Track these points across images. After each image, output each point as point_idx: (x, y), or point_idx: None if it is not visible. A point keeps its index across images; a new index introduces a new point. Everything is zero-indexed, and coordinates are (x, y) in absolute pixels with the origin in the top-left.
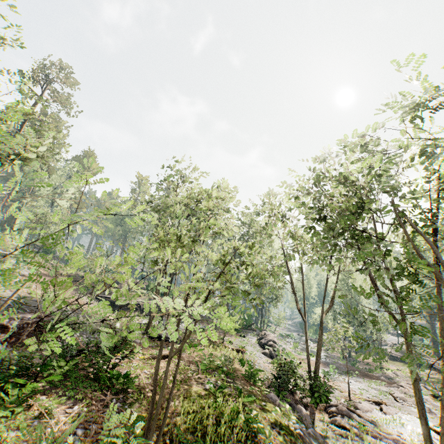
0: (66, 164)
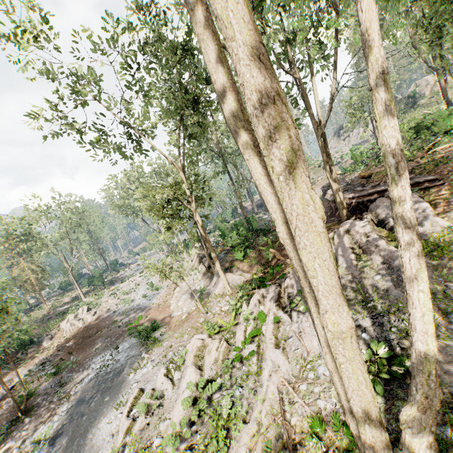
0: None
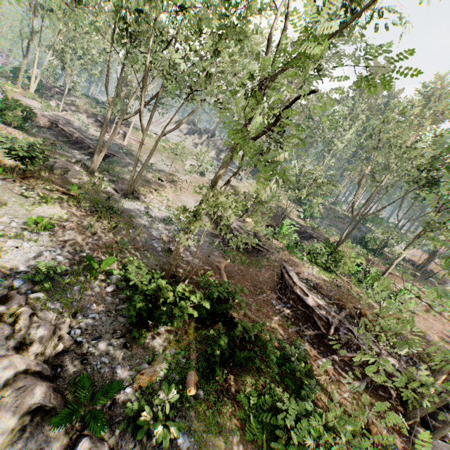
0: None
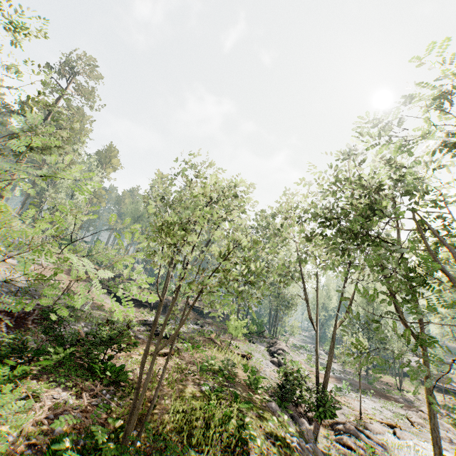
0: (87, 158)
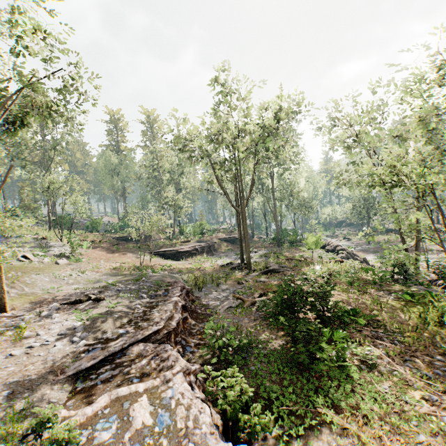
0: None
